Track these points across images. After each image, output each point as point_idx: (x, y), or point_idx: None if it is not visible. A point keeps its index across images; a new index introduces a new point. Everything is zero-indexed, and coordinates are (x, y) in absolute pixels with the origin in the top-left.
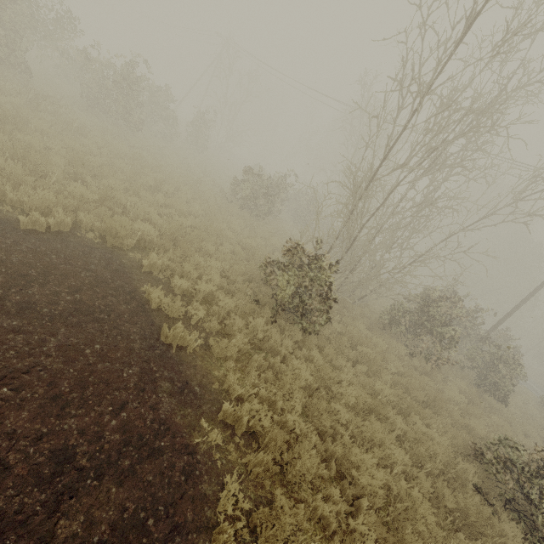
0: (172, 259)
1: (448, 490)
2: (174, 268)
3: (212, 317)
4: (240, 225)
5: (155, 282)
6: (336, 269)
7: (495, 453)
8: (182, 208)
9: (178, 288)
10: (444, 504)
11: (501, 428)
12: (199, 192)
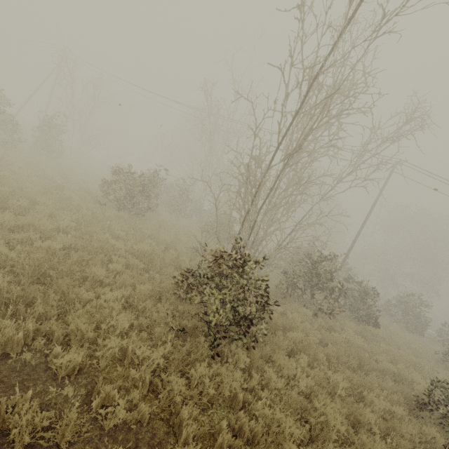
0: (44, 313)
1: None
2: (50, 328)
3: (132, 392)
4: (123, 229)
5: (17, 374)
6: (262, 266)
7: (446, 406)
8: (44, 226)
9: (65, 366)
10: None
11: (397, 356)
12: (64, 200)
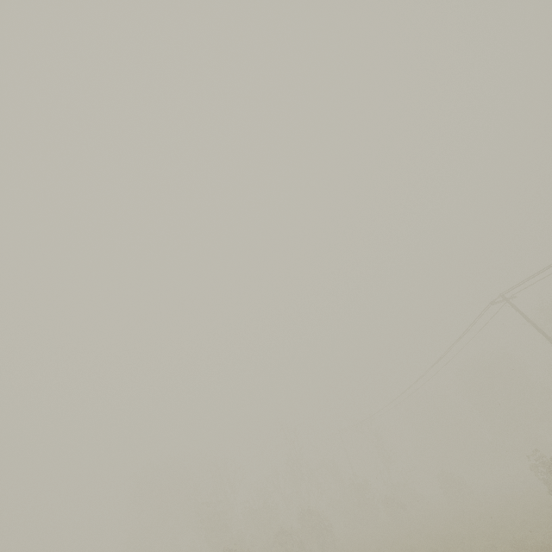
0: None
1: None
2: None
3: None
4: None
5: None
6: None
7: None
8: None
9: None
10: None
11: None
12: None
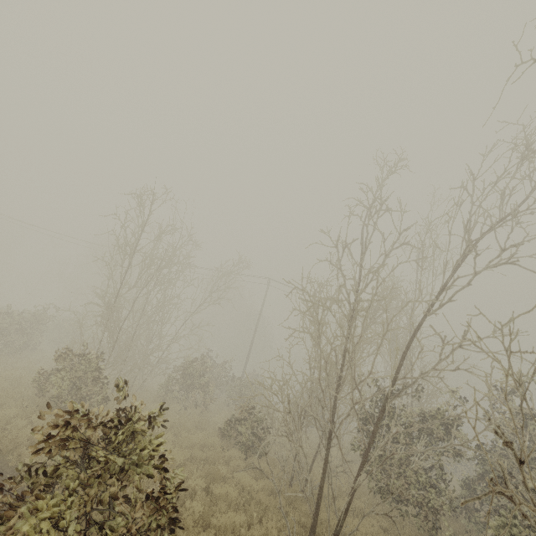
0: None
1: (198, 449)
2: None
3: None
4: None
5: None
6: (103, 359)
7: (224, 423)
8: None
9: None
10: (198, 457)
11: None
12: None
